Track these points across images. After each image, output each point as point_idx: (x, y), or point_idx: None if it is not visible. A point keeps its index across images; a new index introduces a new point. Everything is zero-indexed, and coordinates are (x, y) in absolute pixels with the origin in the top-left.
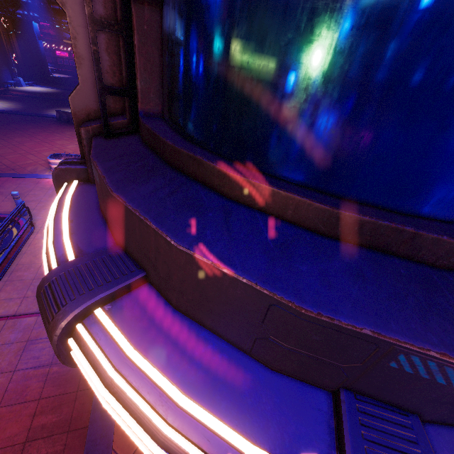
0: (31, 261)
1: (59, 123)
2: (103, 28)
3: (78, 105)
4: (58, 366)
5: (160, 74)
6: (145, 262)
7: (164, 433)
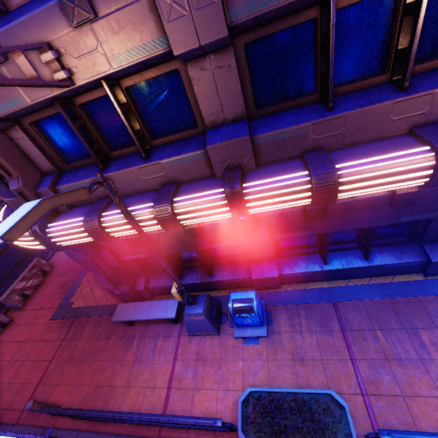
0: None
1: None
2: None
3: None
4: None
5: None
6: None
7: None
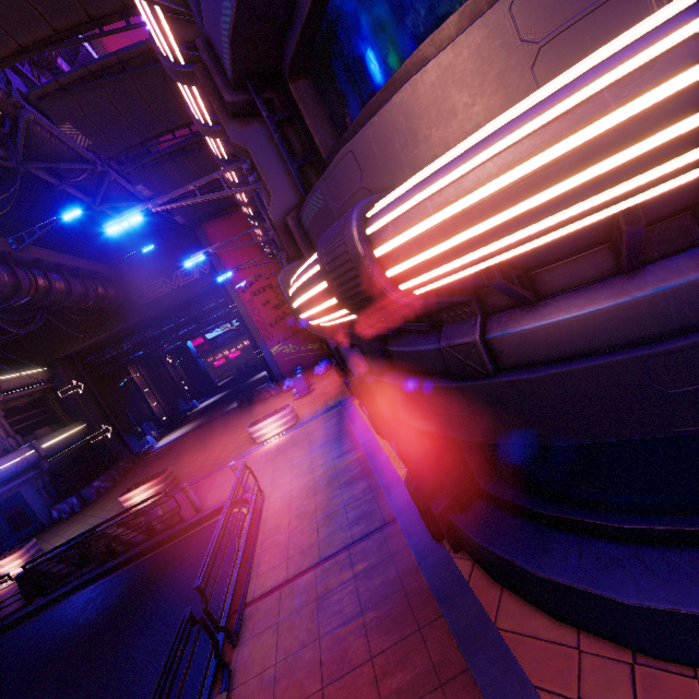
0: (277, 523)
1: (242, 409)
2: (278, 119)
3: (276, 215)
4: (372, 610)
5: (329, 122)
6: (396, 172)
7: (492, 133)
